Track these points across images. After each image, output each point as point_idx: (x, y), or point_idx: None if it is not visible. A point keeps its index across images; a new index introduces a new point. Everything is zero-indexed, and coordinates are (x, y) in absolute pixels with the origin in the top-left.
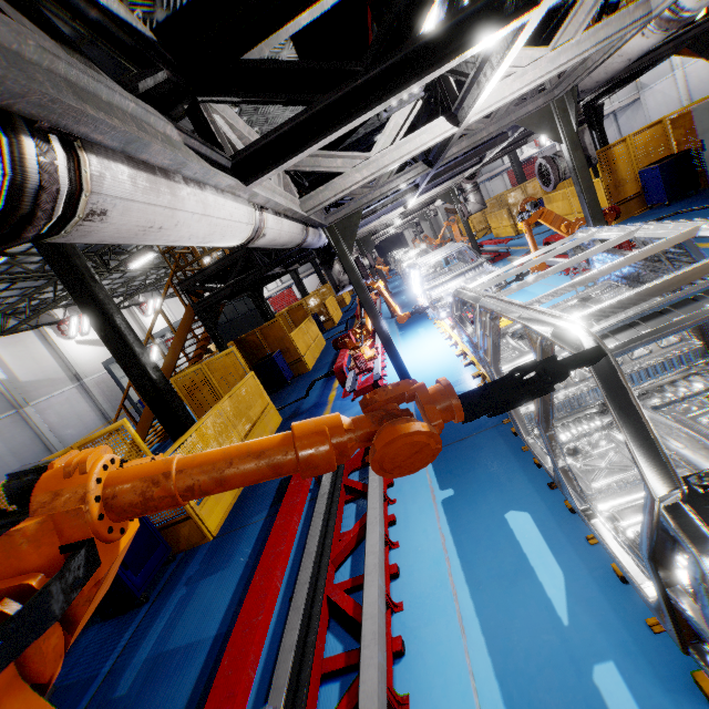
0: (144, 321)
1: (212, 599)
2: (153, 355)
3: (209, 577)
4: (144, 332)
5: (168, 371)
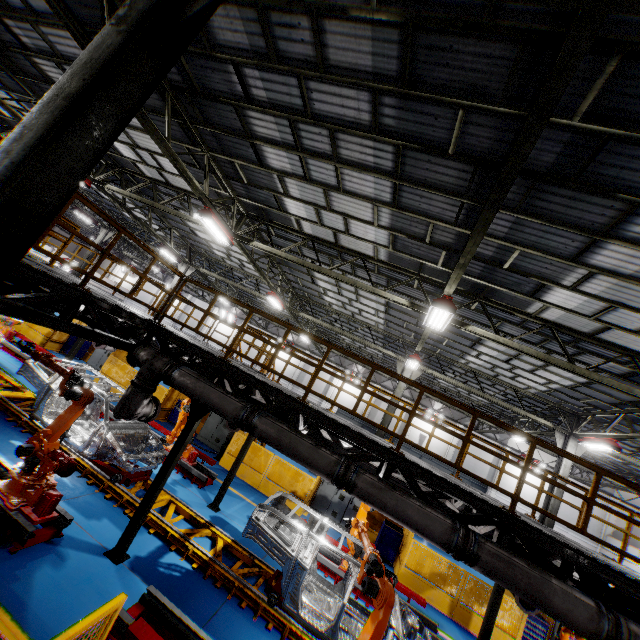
0: None
1: None
2: None
3: None
4: None
5: None
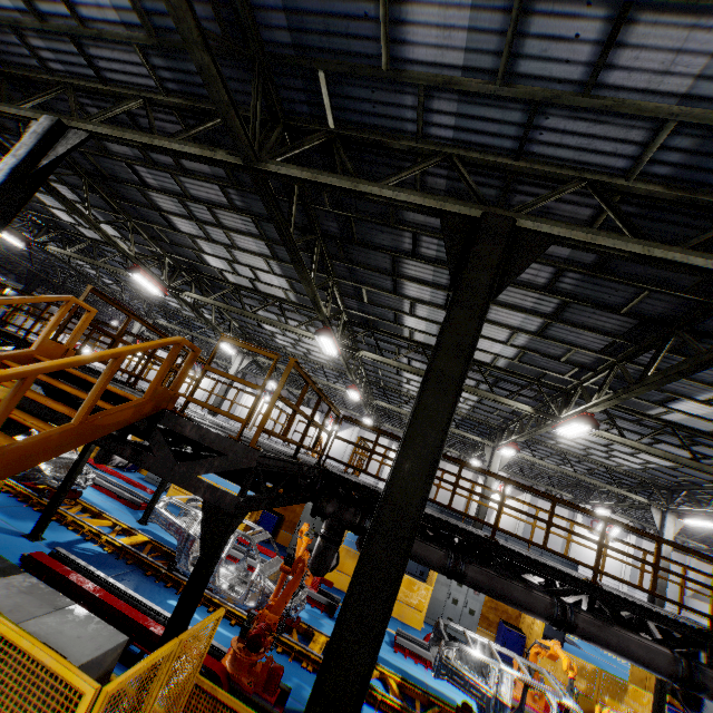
0: None
1: None
2: None
3: None
4: None
5: None
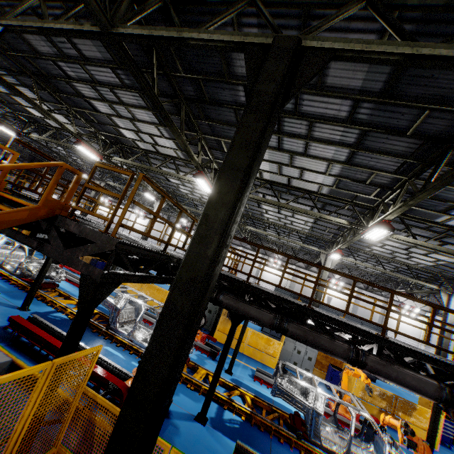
0: None
1: None
2: None
3: None
4: None
5: None
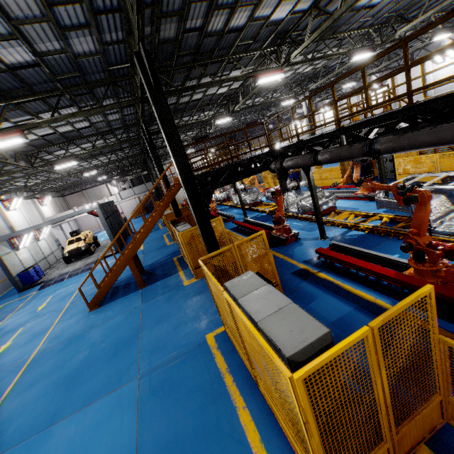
0: (8, 214)
1: (330, 305)
2: (28, 239)
3: (312, 303)
4: (7, 223)
5: (146, 234)
